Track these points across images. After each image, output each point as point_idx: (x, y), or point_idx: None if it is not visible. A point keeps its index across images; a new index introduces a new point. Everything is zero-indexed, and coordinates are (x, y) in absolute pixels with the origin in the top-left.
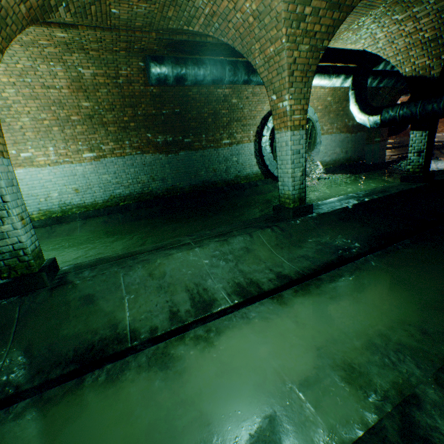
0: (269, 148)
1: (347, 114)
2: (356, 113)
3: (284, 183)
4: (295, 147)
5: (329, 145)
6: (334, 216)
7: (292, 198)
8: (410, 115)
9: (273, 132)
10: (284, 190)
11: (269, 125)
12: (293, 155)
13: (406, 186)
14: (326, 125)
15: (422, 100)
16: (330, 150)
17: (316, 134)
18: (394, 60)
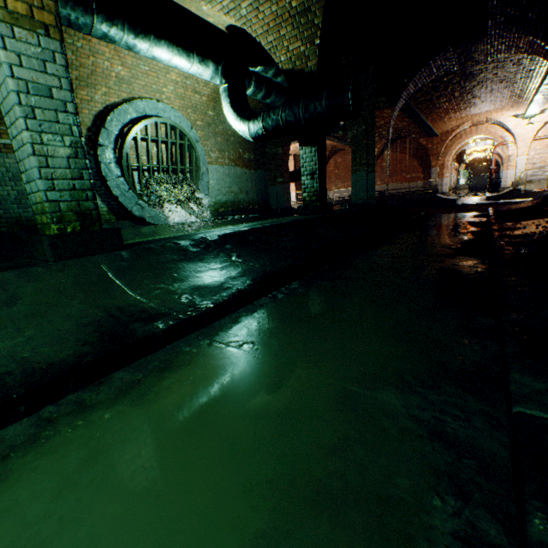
0: (117, 168)
1: (240, 142)
2: (235, 118)
3: (29, 173)
4: (29, 74)
5: (223, 180)
6: (174, 252)
7: (52, 210)
8: (294, 119)
9: (121, 141)
10: (33, 192)
11: (111, 128)
12: (29, 96)
13: (303, 217)
14: (214, 152)
15: (303, 99)
16: (225, 188)
17: (199, 159)
18: (266, 40)
